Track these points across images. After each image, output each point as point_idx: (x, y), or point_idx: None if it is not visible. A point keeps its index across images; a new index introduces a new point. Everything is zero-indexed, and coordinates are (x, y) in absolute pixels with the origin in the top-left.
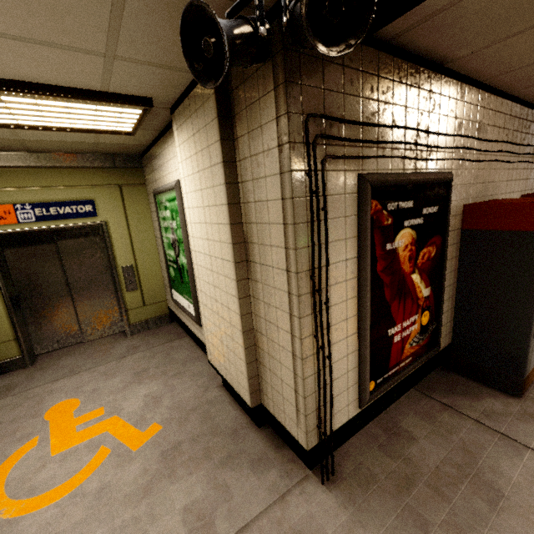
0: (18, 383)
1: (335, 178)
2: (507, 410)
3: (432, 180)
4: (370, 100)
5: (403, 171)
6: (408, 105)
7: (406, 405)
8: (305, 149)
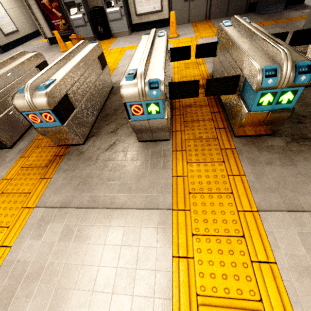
0: None
1: None
2: None
3: None
4: None
5: None
6: None
7: None
8: None
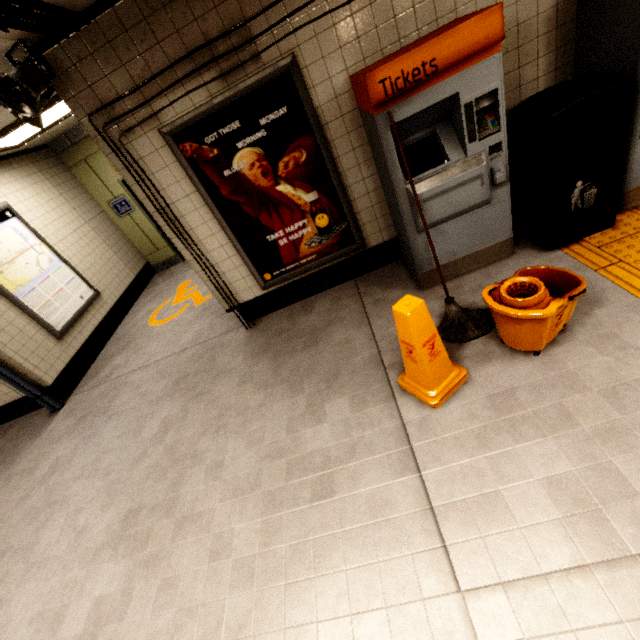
0: (176, 271)
1: (141, 143)
2: (396, 300)
3: (252, 87)
4: (133, 61)
5: (211, 97)
6: (179, 27)
7: (334, 291)
8: (106, 137)
